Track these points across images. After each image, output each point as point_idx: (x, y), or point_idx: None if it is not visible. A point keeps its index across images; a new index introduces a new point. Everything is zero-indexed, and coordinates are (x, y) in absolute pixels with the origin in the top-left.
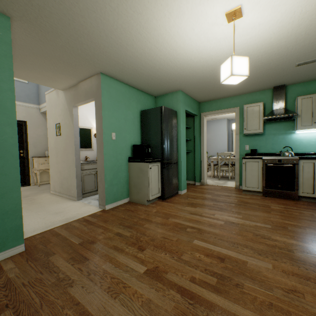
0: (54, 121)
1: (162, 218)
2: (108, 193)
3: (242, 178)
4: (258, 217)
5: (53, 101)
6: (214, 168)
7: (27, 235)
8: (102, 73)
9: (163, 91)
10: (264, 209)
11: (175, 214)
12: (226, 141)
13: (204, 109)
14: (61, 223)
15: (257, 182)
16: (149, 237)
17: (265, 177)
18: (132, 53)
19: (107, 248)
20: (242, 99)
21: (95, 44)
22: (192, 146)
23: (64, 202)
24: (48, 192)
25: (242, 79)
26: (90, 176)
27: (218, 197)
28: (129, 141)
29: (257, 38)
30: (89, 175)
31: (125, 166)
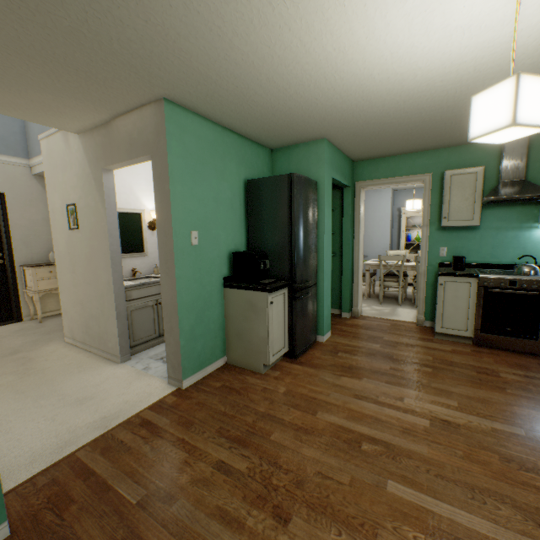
0: (63, 199)
1: (303, 412)
2: (186, 356)
3: (435, 312)
4: (489, 403)
5: (57, 156)
6: (370, 281)
7: (16, 479)
8: (168, 100)
9: (290, 140)
10: (491, 382)
11: (325, 398)
12: (389, 231)
13: (363, 174)
14: (92, 435)
15: (466, 321)
16: (290, 474)
17: (482, 312)
18: (242, 54)
19: (205, 518)
20: (439, 159)
21: (155, 27)
22: (337, 245)
23: (95, 368)
24: (59, 340)
25: (526, 134)
26: (145, 311)
27: (394, 349)
28: (225, 246)
29: (536, 31)
30: (143, 308)
31: (217, 295)
